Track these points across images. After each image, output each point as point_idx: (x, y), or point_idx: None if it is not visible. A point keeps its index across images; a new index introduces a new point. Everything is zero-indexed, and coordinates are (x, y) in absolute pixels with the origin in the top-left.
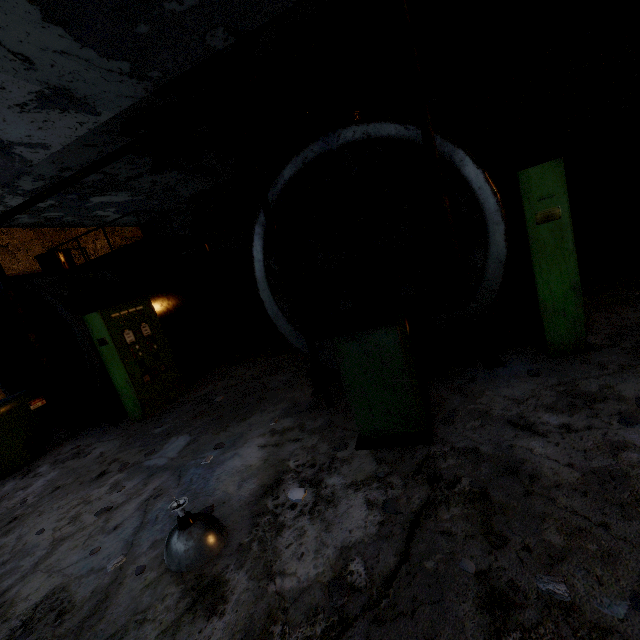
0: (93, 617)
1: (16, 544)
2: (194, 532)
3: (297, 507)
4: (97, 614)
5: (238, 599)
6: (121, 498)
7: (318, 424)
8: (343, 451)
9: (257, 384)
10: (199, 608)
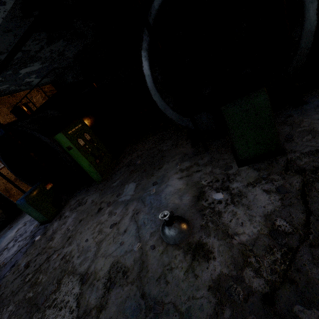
0: (142, 271)
1: (78, 248)
2: (177, 225)
3: (222, 202)
4: (144, 270)
5: (218, 250)
6: (118, 218)
7: (206, 160)
8: (231, 170)
9: (155, 150)
10: (199, 258)
